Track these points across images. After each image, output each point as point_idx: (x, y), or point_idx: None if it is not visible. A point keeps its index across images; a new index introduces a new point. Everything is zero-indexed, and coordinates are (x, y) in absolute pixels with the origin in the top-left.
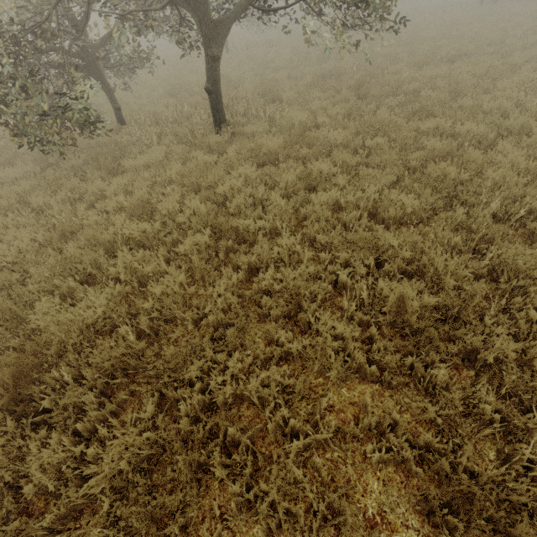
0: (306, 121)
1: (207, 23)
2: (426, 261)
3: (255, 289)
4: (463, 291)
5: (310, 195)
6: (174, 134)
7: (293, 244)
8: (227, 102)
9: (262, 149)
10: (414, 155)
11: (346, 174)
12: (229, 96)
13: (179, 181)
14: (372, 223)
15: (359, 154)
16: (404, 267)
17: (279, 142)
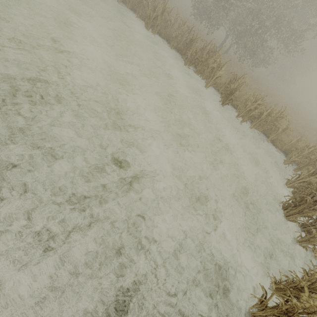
0: None
1: None
2: None
3: None
4: None
5: None
6: None
7: None
8: None
9: None
10: None
11: None
12: None
13: None
14: None
15: None
16: None
17: None
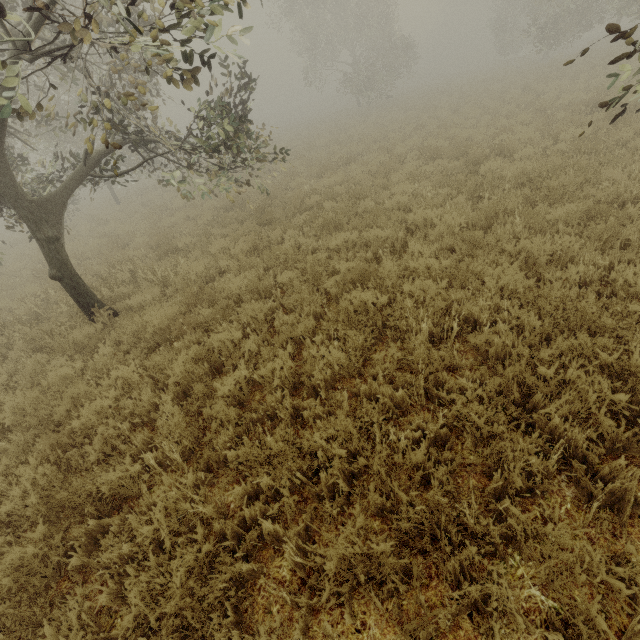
0: (205, 271)
1: (25, 205)
2: (365, 462)
3: (133, 617)
4: (432, 475)
5: (212, 383)
6: (25, 341)
7: (196, 480)
8: (108, 271)
9: (148, 329)
10: (329, 282)
11: (255, 334)
12: (108, 264)
13: (21, 423)
14: (298, 401)
15: (274, 295)
16: (347, 469)
17: (170, 312)
